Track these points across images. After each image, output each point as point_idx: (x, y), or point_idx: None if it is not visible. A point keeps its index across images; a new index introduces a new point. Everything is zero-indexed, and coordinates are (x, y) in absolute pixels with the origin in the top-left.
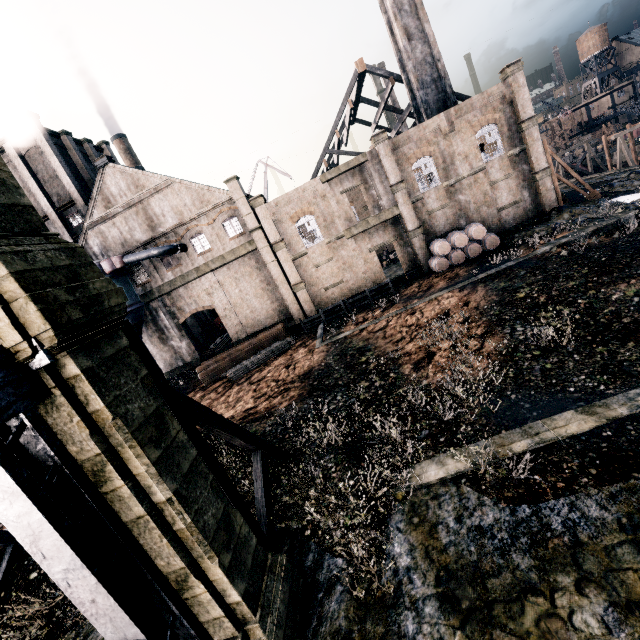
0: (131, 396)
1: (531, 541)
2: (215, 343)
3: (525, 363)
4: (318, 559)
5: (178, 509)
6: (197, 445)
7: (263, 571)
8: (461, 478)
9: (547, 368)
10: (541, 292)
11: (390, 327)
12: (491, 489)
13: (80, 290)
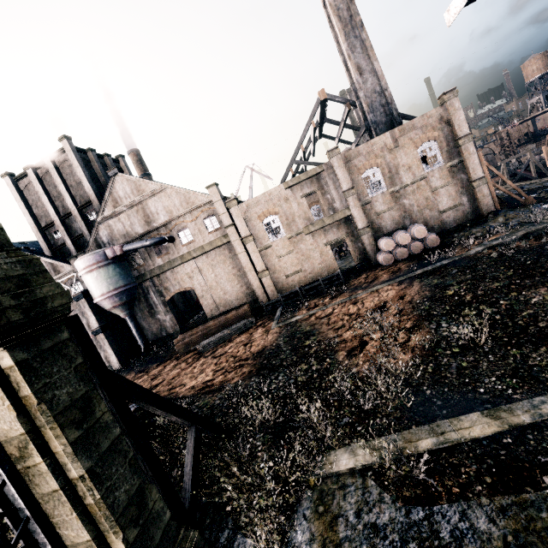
0: (61, 383)
1: (419, 547)
2: (195, 318)
3: (444, 359)
4: (231, 537)
5: (89, 486)
6: (126, 423)
7: (172, 546)
8: (368, 470)
9: (463, 366)
10: (468, 291)
11: (334, 314)
12: (392, 486)
13: (26, 295)
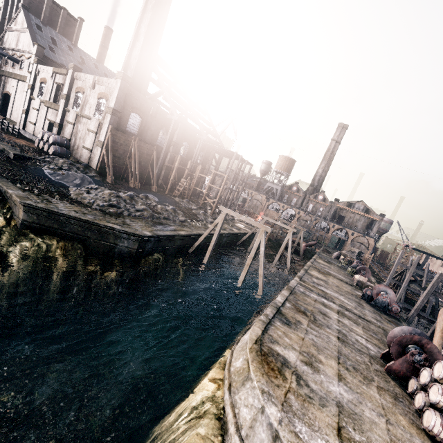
0: None
1: None
2: None
3: None
4: None
5: None
6: None
7: None
8: None
9: None
10: None
11: None
12: None
13: None
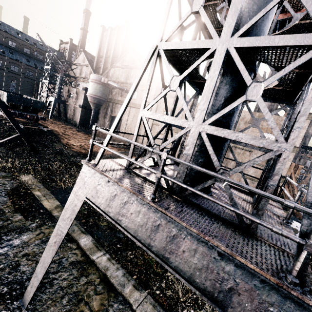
0: None
1: None
2: None
3: None
4: None
5: None
6: None
7: None
8: (22, 184)
9: None
10: None
11: None
12: (13, 188)
13: None
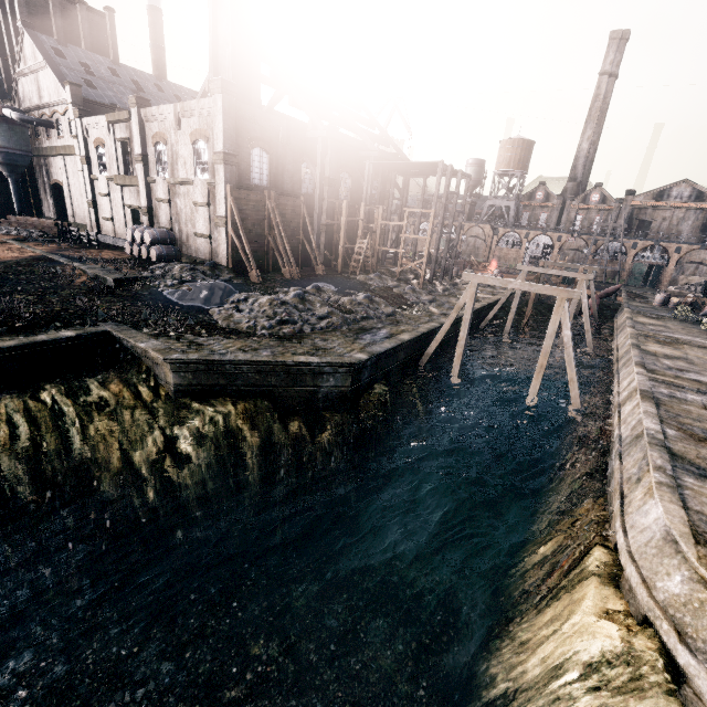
0: None
1: None
2: None
3: None
4: None
5: None
6: None
7: None
8: None
9: None
10: None
11: None
12: None
13: None
